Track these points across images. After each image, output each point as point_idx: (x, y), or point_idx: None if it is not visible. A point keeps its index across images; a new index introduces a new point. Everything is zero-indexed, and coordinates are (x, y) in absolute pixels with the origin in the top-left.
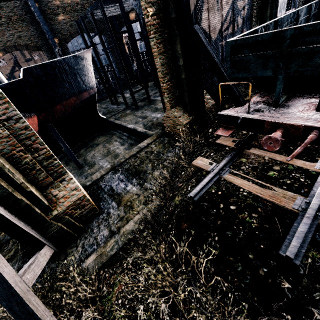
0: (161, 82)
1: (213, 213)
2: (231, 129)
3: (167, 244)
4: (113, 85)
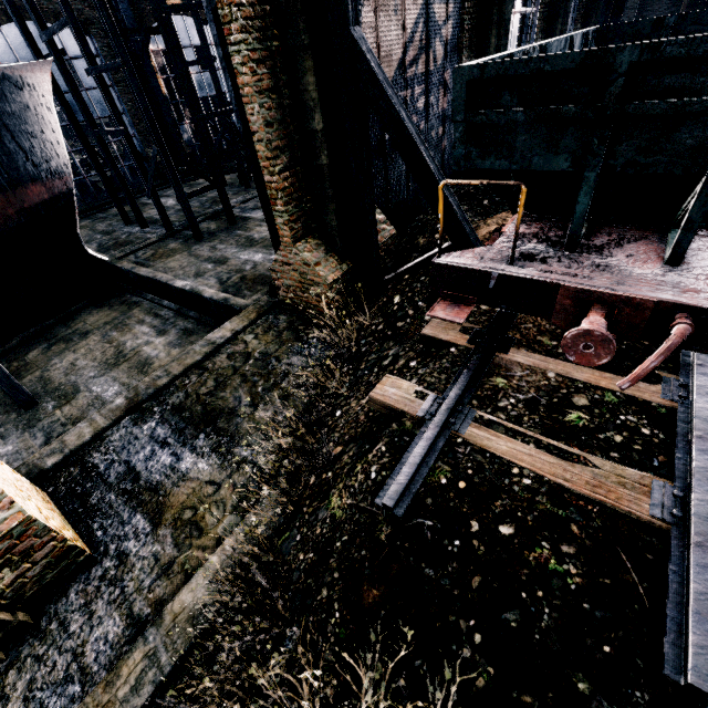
0: (265, 170)
1: (455, 551)
2: (466, 302)
3: (325, 667)
4: (127, 173)
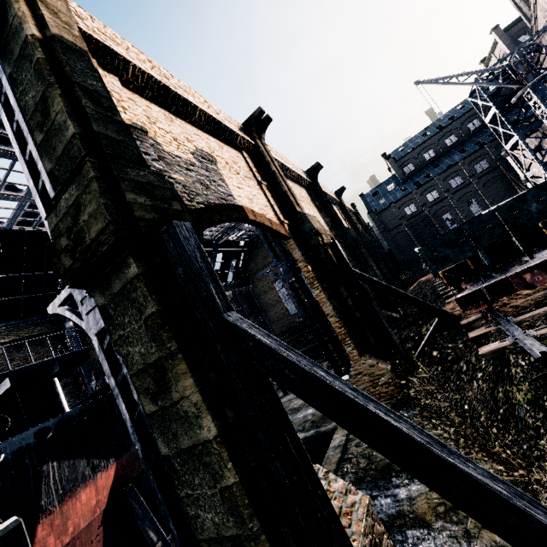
0: (336, 328)
1: None
2: (480, 305)
3: None
4: None
